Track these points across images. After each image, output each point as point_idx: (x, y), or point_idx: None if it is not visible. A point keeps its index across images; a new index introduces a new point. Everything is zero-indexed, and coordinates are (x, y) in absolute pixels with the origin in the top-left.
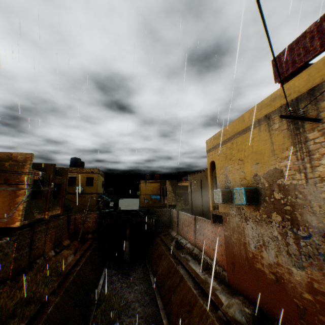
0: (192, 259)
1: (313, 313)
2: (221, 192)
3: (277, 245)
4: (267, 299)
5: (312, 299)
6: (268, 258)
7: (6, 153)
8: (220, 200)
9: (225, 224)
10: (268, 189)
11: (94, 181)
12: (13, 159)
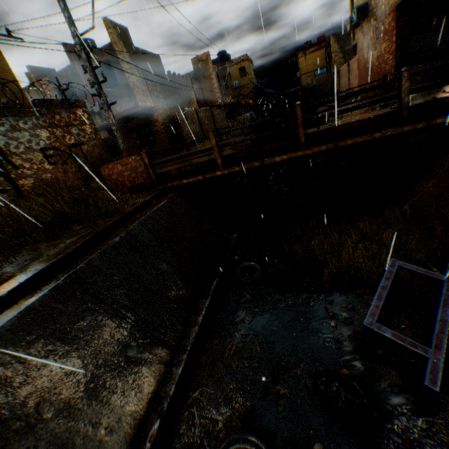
0: (345, 103)
1: (376, 72)
2: (349, 20)
3: (371, 43)
4: (368, 85)
5: (377, 64)
6: (369, 56)
7: (195, 58)
8: (348, 29)
9: (357, 50)
10: (370, 1)
11: (246, 71)
12: (201, 61)
